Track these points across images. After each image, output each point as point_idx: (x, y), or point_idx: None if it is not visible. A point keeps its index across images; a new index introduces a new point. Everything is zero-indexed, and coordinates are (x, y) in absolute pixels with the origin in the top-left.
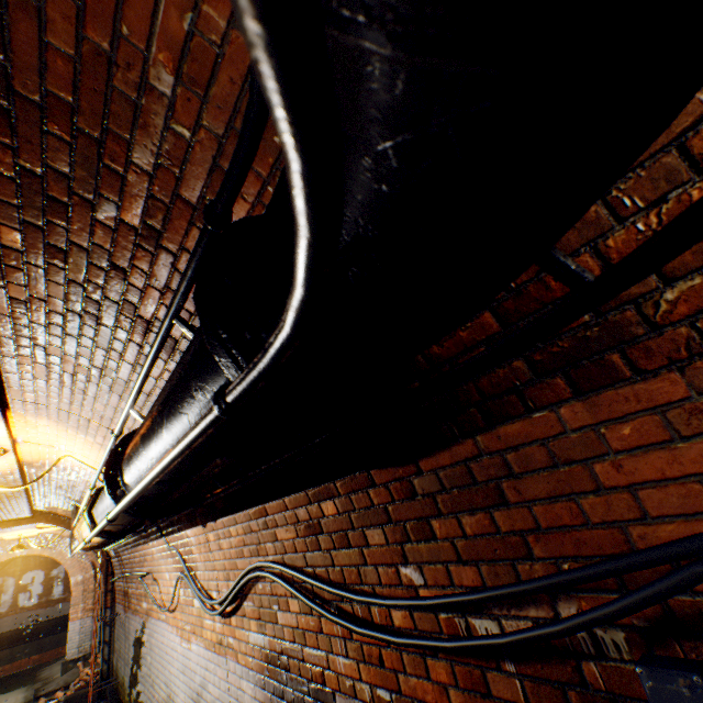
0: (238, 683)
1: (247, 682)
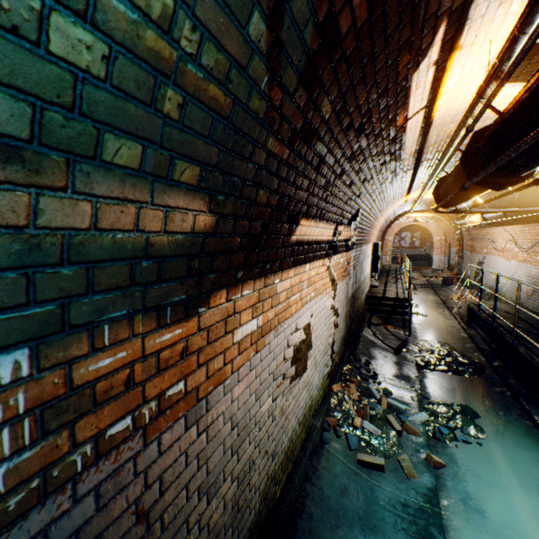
0: (529, 270)
1: (533, 269)
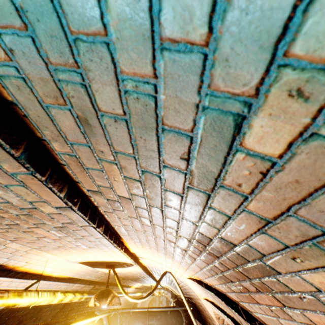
0: None
1: None
